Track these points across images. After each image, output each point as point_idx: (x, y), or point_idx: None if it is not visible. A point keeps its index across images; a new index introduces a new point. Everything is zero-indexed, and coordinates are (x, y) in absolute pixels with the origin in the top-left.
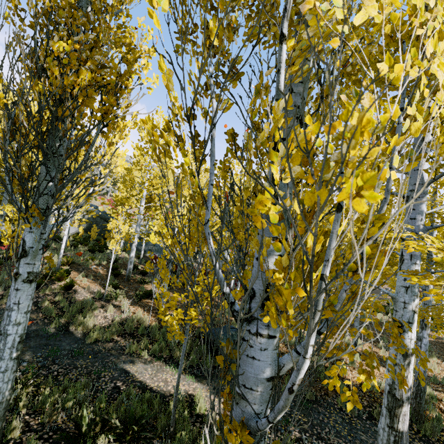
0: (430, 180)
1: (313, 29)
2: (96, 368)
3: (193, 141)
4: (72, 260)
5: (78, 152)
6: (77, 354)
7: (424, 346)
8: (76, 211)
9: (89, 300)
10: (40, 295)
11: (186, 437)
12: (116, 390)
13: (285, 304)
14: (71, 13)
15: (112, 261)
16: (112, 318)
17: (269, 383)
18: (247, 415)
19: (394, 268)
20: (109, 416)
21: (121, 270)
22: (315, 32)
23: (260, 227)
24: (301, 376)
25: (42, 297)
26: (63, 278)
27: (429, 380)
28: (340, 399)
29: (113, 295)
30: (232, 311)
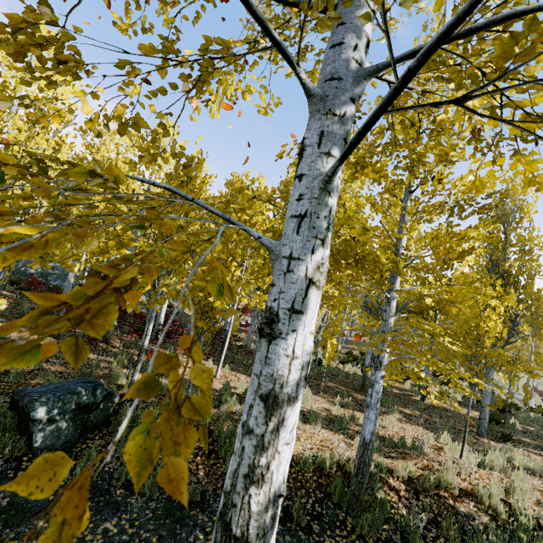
0: None
1: None
2: None
3: None
4: None
5: None
6: None
7: (376, 395)
8: None
9: None
10: None
11: None
12: None
13: None
14: None
15: None
16: None
17: None
18: None
19: (346, 274)
20: None
21: None
22: None
23: None
24: None
25: None
26: None
27: (384, 443)
28: None
29: None
30: None
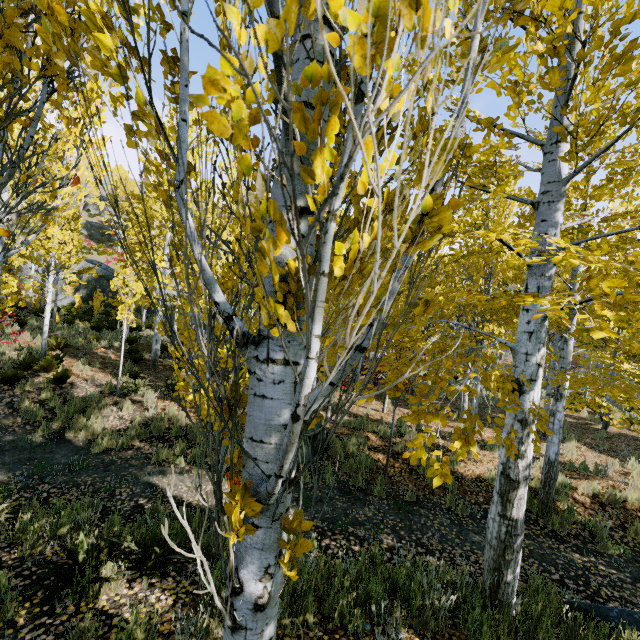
0: (570, 174)
1: None
2: (107, 485)
3: (130, 22)
4: (65, 342)
5: (9, 131)
6: (78, 468)
7: (558, 422)
8: (29, 241)
9: (94, 396)
10: (16, 392)
11: None
12: (138, 510)
13: (270, 269)
14: None
15: (123, 338)
16: (130, 418)
17: None
18: (256, 479)
19: None
20: (122, 540)
21: (144, 354)
22: None
23: (220, 134)
24: (307, 390)
25: (20, 395)
26: (52, 367)
27: (564, 467)
28: (448, 497)
29: (131, 387)
30: (230, 332)
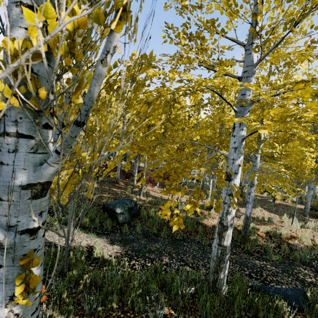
0: (258, 61)
1: None
2: None
3: None
4: None
5: None
6: None
7: (251, 198)
8: None
9: None
10: None
11: (75, 273)
12: None
13: None
14: None
15: None
16: None
17: (26, 192)
18: None
19: None
20: None
21: None
22: None
23: None
24: None
25: None
26: None
27: (254, 219)
28: (198, 236)
29: None
30: None
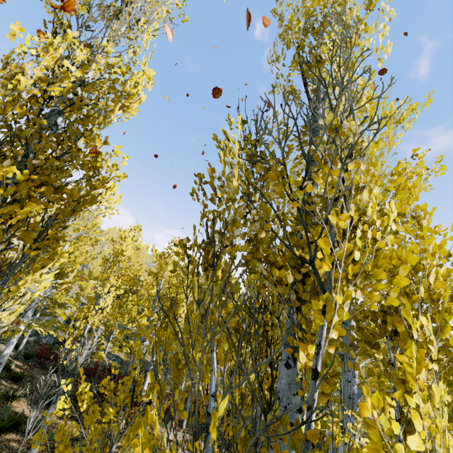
0: None
1: (375, 447)
2: None
3: None
4: None
5: None
6: None
7: None
8: None
9: None
10: None
11: None
12: None
13: None
14: (39, 134)
15: None
16: None
17: None
18: None
19: None
20: None
21: None
22: (377, 452)
23: None
24: None
25: None
26: None
27: None
28: None
29: None
30: None
